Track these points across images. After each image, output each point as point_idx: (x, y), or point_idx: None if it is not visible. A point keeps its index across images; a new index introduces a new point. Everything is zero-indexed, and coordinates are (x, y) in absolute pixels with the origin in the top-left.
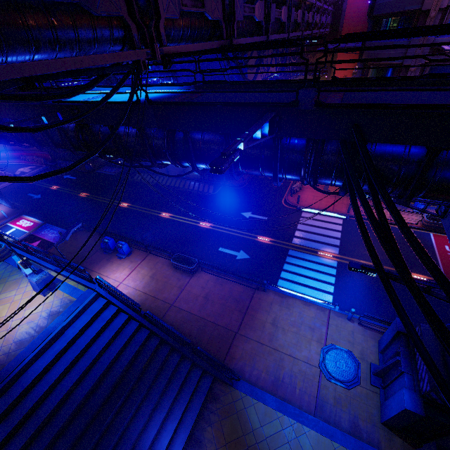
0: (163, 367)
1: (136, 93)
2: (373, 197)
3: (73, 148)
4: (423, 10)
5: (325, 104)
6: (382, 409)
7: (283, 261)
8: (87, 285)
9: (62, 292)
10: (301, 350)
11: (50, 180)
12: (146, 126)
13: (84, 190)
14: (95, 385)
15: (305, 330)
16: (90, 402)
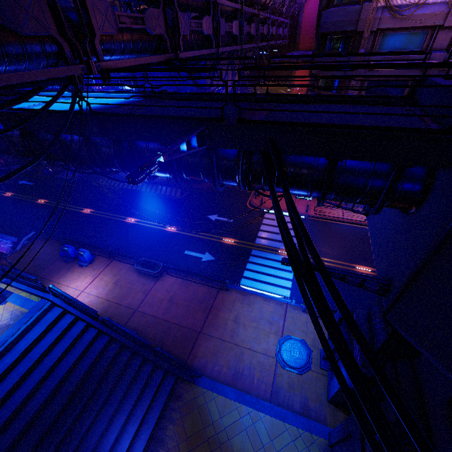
0: (124, 371)
1: (78, 103)
2: (286, 201)
3: (19, 155)
4: (358, 32)
5: (246, 120)
6: (329, 389)
7: (246, 261)
8: (40, 295)
9: (13, 304)
10: (260, 343)
11: (2, 186)
12: (91, 135)
13: (42, 196)
14: (50, 396)
15: (264, 324)
16: (44, 414)
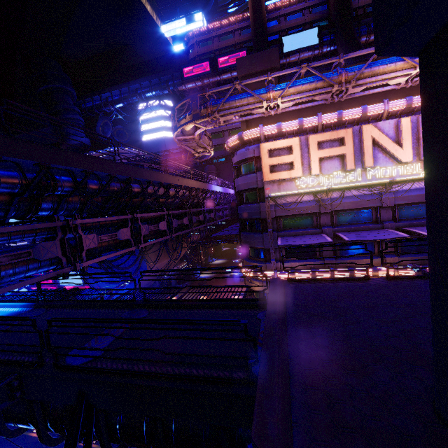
0: None
1: None
2: None
3: None
4: (263, 218)
5: (62, 365)
6: None
7: None
8: None
9: None
10: None
11: None
12: None
13: None
14: None
15: None
16: None
